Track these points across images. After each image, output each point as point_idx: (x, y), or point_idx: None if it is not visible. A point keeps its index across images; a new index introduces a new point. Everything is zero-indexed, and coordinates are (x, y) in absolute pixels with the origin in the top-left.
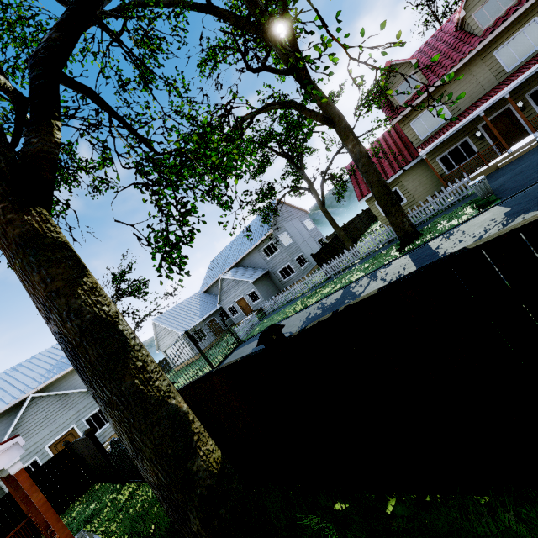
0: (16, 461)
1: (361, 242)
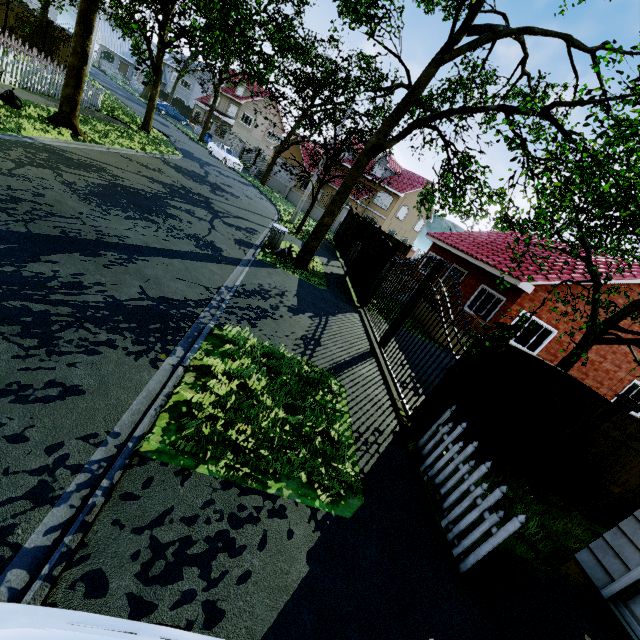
0: None
1: None
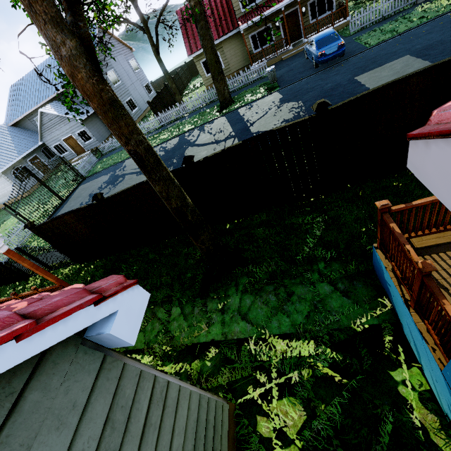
0: (2, 245)
1: (185, 96)
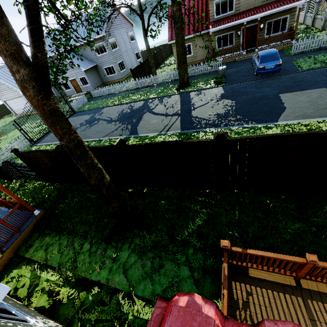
0: None
1: (161, 68)
